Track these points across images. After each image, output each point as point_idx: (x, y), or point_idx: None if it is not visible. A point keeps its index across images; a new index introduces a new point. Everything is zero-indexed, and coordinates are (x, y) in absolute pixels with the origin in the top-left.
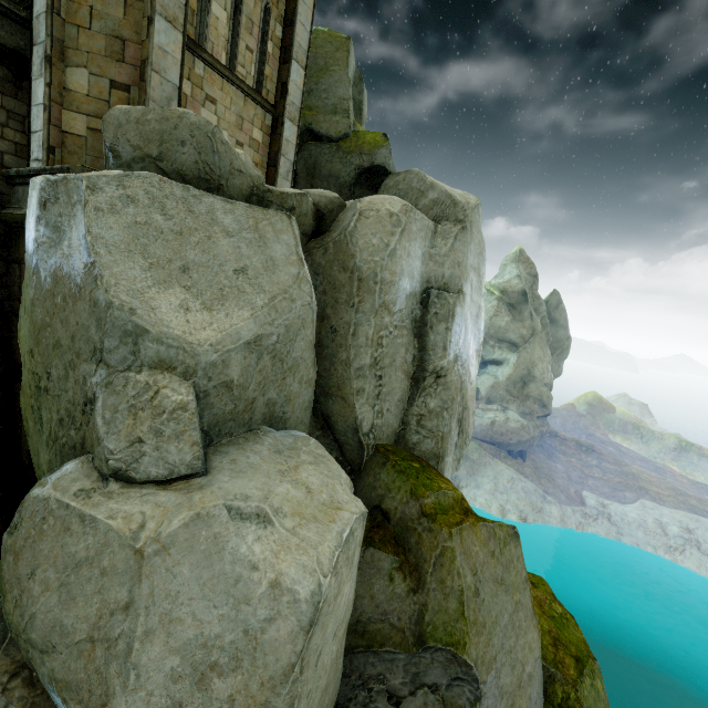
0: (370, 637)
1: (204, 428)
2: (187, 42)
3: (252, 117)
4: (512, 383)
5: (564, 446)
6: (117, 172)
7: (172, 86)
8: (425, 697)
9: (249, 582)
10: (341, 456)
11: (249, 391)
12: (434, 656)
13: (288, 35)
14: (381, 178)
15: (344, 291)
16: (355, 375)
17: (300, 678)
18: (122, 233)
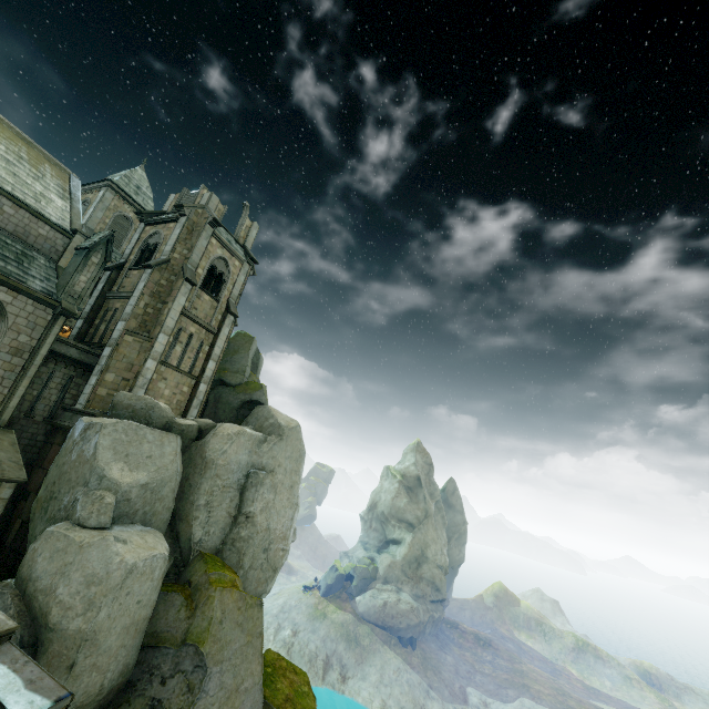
0: (159, 639)
1: (114, 516)
2: (160, 362)
3: (185, 382)
4: (407, 563)
5: (463, 638)
6: (115, 421)
7: (147, 380)
8: (179, 678)
9: (114, 558)
10: (180, 556)
11: (137, 505)
12: (188, 650)
13: (211, 350)
14: (257, 405)
15: (199, 467)
16: (196, 509)
17: (120, 590)
18: (109, 442)
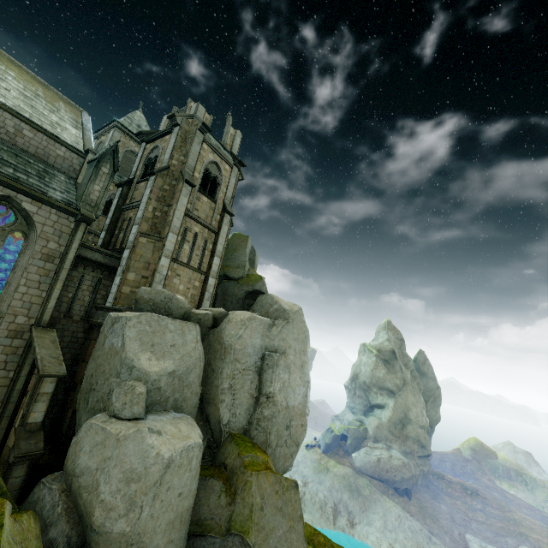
0: (204, 527)
1: (147, 405)
2: (172, 259)
3: (195, 278)
4: (393, 424)
5: (450, 488)
6: (138, 313)
7: (163, 276)
8: None
9: (150, 451)
10: (212, 438)
11: (167, 392)
12: (234, 540)
13: (214, 248)
14: (259, 295)
15: (219, 353)
16: (221, 392)
17: (159, 487)
18: (135, 334)
